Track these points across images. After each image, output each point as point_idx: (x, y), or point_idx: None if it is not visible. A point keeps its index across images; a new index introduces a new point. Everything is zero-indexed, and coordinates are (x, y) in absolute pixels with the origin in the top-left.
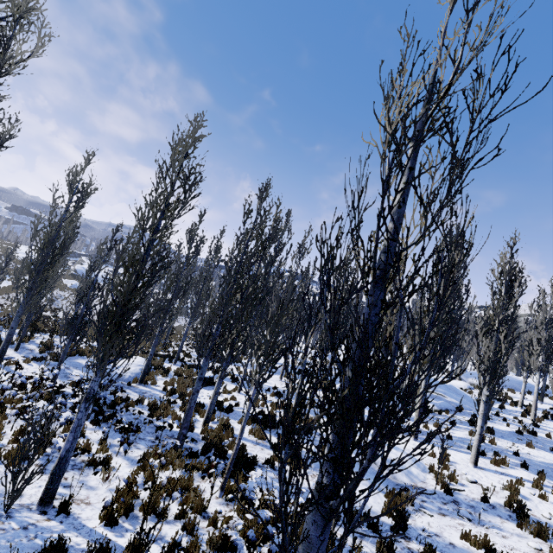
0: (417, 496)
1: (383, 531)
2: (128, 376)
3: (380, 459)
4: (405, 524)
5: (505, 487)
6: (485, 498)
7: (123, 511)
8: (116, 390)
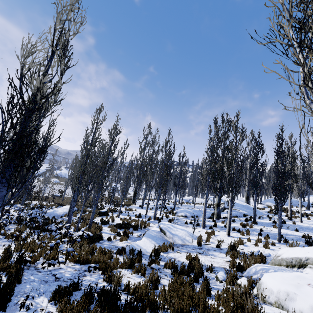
0: (180, 247)
1: (145, 257)
2: (62, 214)
3: (169, 233)
4: (158, 254)
5: (236, 241)
6: (217, 246)
7: (16, 250)
8: (52, 218)
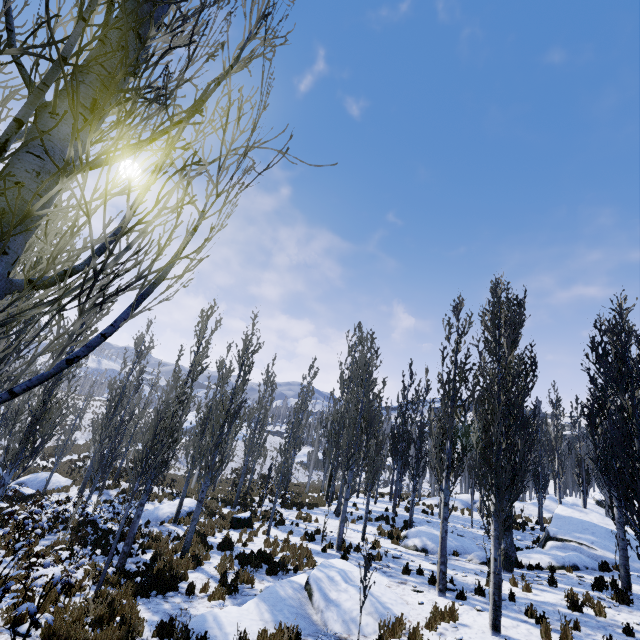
0: None
1: None
2: (166, 516)
3: (318, 597)
4: None
5: None
6: None
7: None
8: (139, 525)
